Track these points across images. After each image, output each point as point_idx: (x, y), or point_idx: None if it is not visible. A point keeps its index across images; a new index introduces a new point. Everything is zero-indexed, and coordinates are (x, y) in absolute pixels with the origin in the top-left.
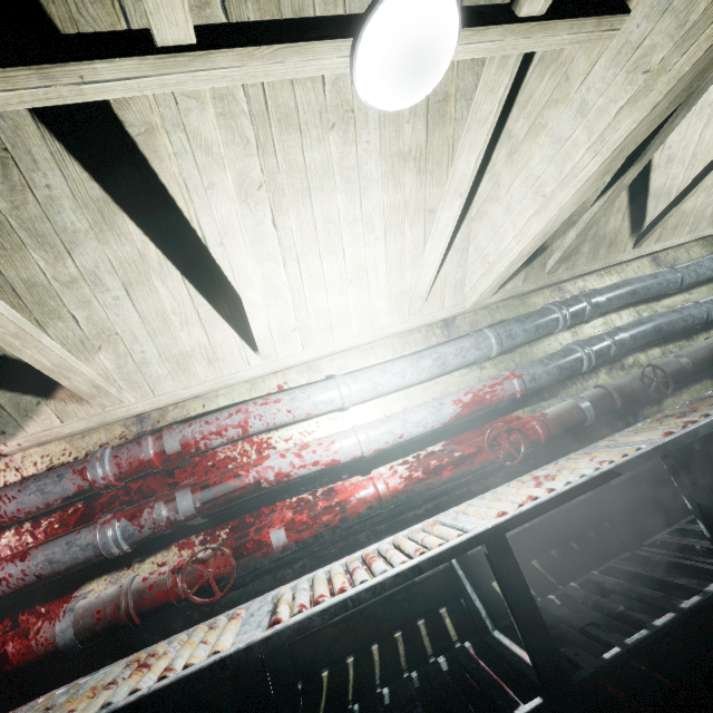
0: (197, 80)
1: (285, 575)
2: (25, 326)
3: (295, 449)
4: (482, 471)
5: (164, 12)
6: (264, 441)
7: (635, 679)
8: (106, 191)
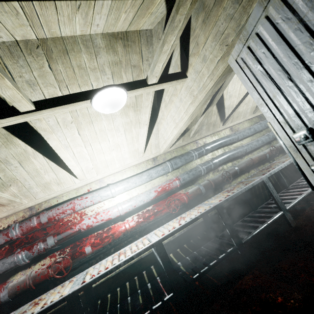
0: (37, 117)
1: (93, 262)
2: None
3: (94, 215)
4: (167, 215)
5: (22, 106)
6: (83, 212)
7: (208, 282)
8: (8, 131)
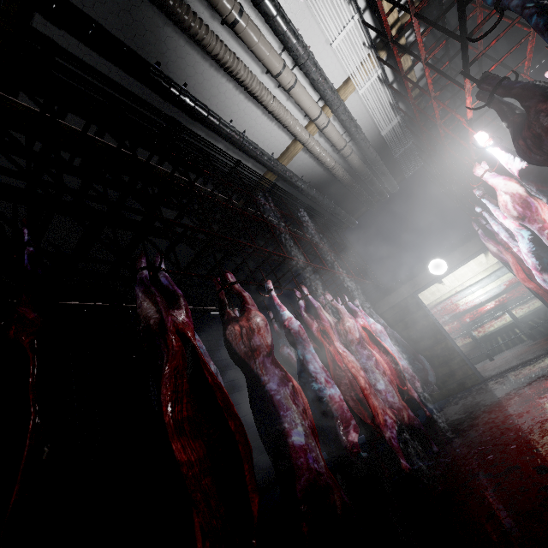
0: None
1: (472, 327)
2: None
3: (465, 304)
4: (520, 298)
5: None
6: (456, 304)
7: None
8: None
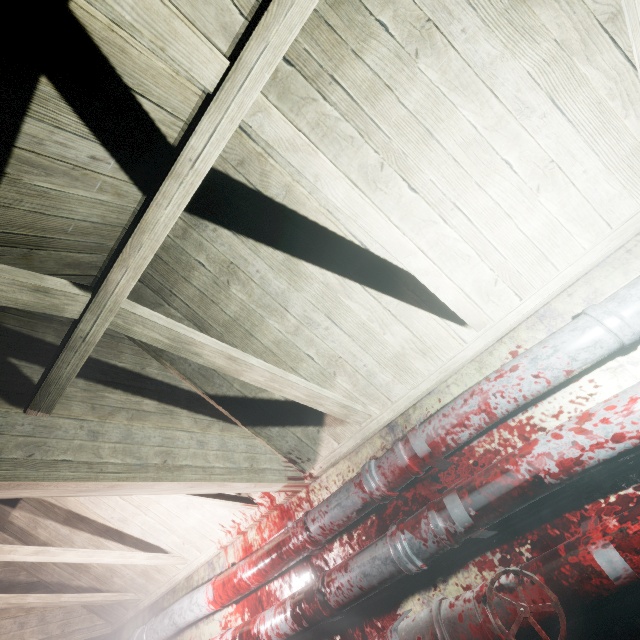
0: (248, 93)
1: None
2: (274, 371)
3: (571, 423)
4: None
5: (196, 60)
6: (524, 423)
7: None
8: (285, 252)
